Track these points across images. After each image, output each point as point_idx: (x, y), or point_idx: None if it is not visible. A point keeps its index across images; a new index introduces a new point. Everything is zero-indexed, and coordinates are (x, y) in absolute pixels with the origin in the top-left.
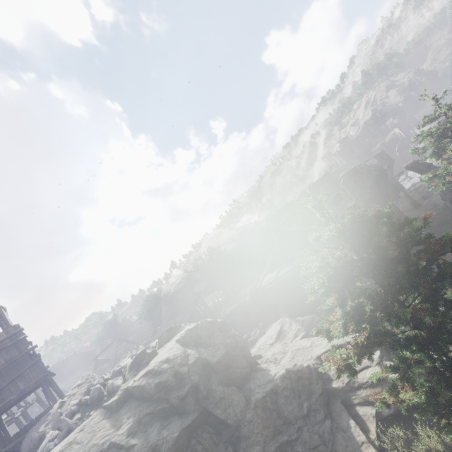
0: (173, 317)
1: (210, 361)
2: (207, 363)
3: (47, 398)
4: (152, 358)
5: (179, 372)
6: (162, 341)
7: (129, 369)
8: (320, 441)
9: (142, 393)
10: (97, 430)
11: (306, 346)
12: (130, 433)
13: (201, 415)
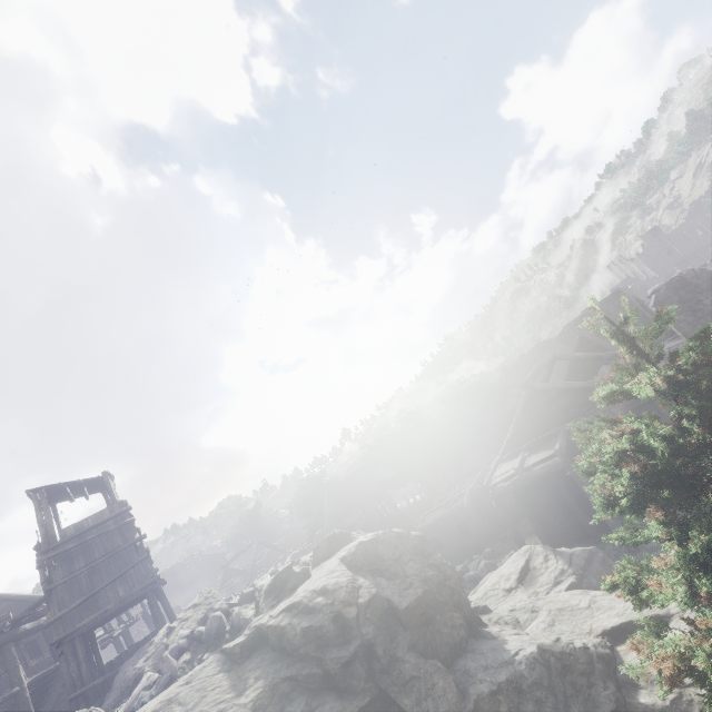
0: (340, 518)
1: (395, 605)
2: (390, 607)
3: (154, 617)
4: (302, 582)
5: (341, 615)
6: (319, 556)
7: (265, 595)
8: None
9: (281, 640)
10: (209, 688)
11: (579, 606)
12: (257, 707)
13: (376, 702)
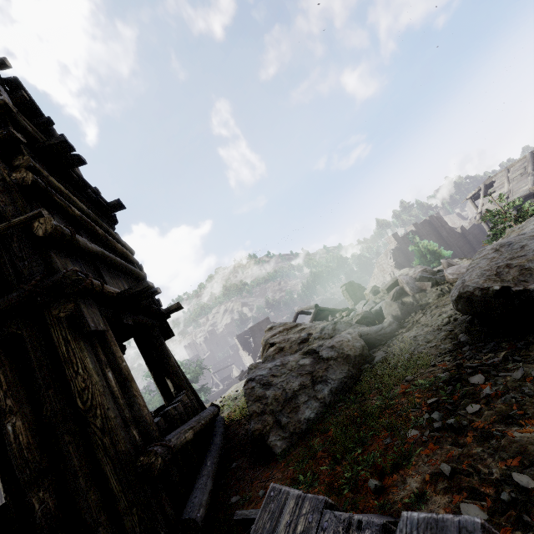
0: None
1: None
2: None
3: None
4: None
5: None
6: None
7: None
8: None
9: None
10: None
11: None
12: None
13: None
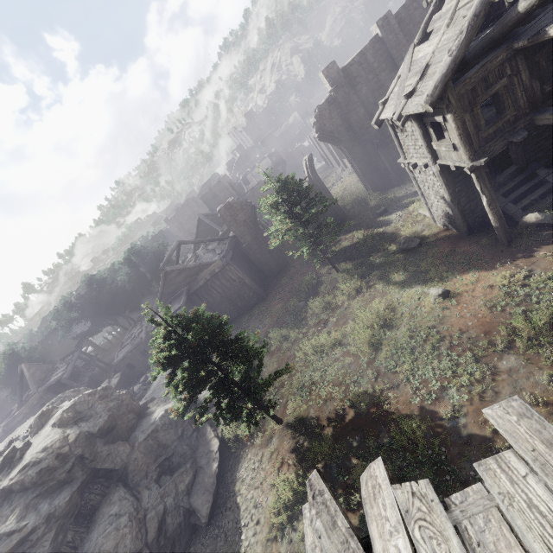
0: (46, 378)
1: (92, 432)
2: (90, 434)
3: None
4: (27, 450)
5: (60, 454)
6: (35, 429)
7: None
8: (189, 448)
9: (23, 485)
10: None
11: None
12: (19, 519)
13: (91, 474)
